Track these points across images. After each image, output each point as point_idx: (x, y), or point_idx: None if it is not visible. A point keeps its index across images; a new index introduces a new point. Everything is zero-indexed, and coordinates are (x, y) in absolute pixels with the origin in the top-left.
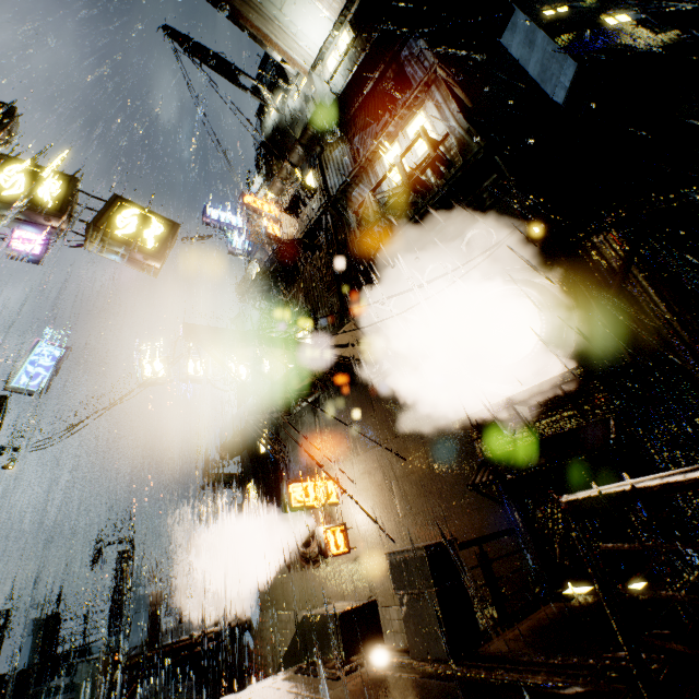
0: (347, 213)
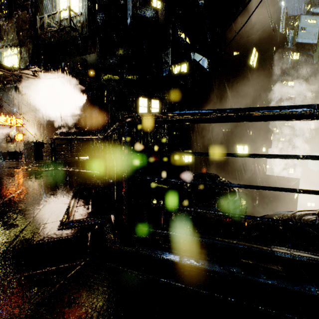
0: (40, 10)
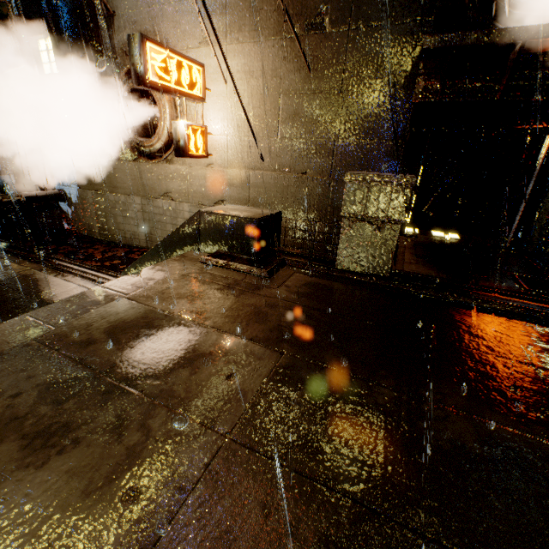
0: None
